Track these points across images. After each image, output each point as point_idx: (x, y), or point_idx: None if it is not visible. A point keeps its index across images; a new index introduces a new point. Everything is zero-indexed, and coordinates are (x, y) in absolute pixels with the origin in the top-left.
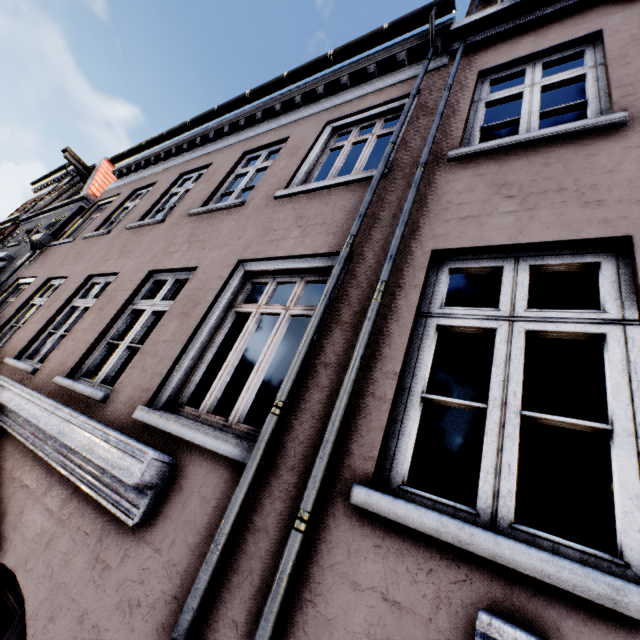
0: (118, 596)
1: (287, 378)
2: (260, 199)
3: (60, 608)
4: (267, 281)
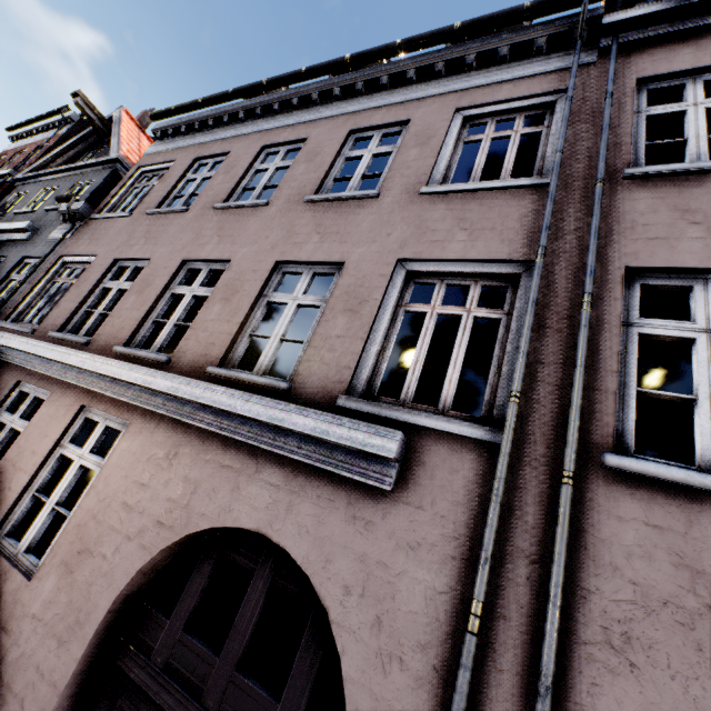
0: (393, 541)
1: (519, 374)
2: (399, 193)
3: (333, 554)
4: (434, 282)
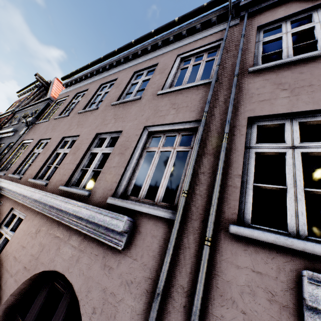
0: (120, 280)
1: (187, 180)
2: (149, 95)
3: (92, 287)
4: (160, 136)
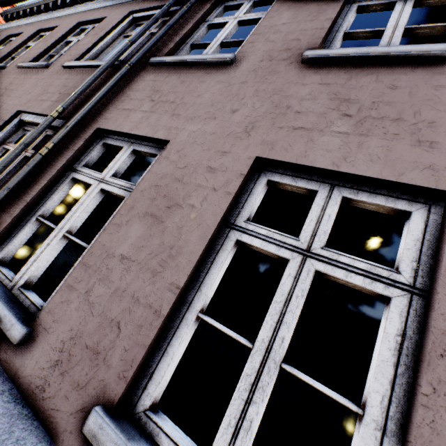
0: None
1: None
2: (58, 66)
3: None
4: (30, 130)
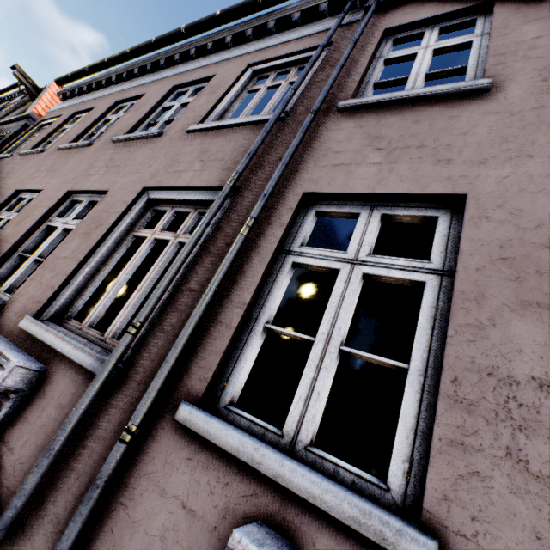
0: None
1: (148, 300)
2: (176, 132)
3: None
4: (166, 209)
